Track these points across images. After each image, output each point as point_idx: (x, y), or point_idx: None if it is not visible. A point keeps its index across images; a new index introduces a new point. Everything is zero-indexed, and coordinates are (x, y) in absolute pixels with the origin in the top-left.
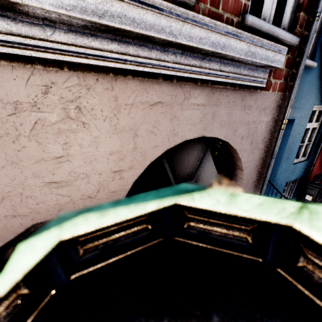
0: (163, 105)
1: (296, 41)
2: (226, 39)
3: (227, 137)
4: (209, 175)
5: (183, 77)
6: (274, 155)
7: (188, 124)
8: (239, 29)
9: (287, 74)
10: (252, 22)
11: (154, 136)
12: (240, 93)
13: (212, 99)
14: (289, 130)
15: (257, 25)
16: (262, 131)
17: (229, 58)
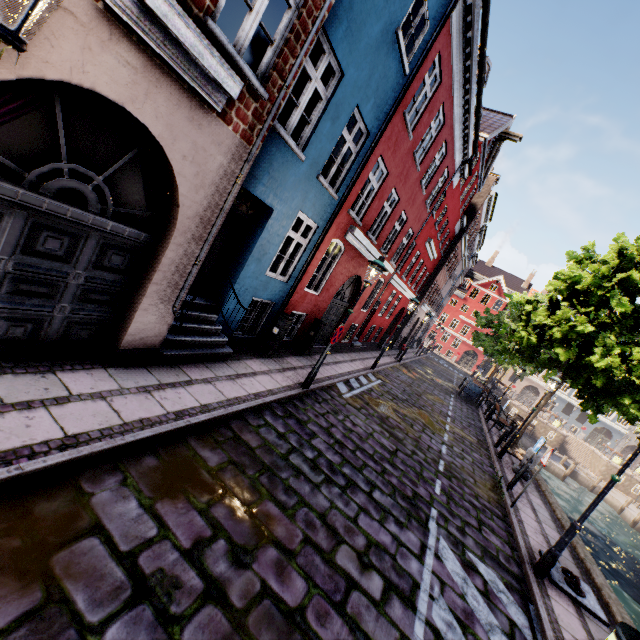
0: (76, 20)
1: (264, 94)
2: (170, 12)
3: (163, 140)
4: (131, 193)
5: (114, 12)
6: (223, 211)
7: (109, 75)
8: (200, 25)
9: (254, 126)
10: (214, 30)
11: (51, 48)
12: (191, 98)
13: (150, 73)
14: (267, 221)
15: (219, 38)
16: (215, 172)
17: (175, 37)
